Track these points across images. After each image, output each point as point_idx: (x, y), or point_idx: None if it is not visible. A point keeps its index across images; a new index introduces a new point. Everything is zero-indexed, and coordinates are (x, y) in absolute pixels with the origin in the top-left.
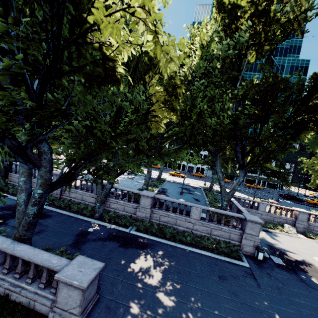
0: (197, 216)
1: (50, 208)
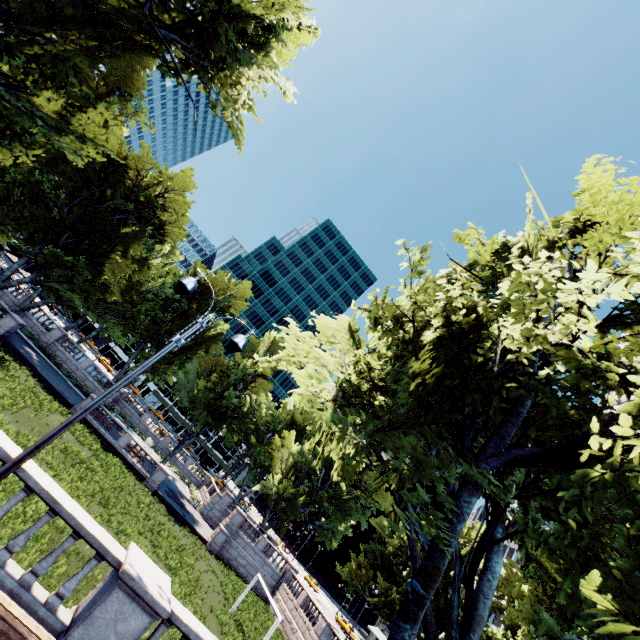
0: (85, 366)
1: None
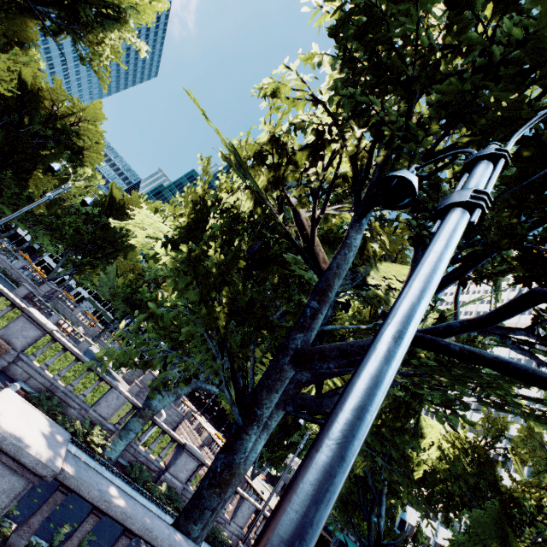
0: (19, 266)
1: None
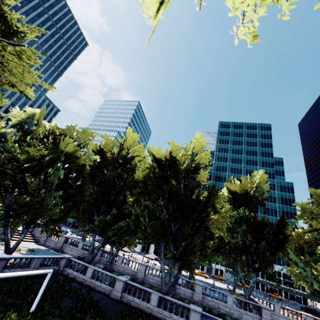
0: (231, 302)
1: None
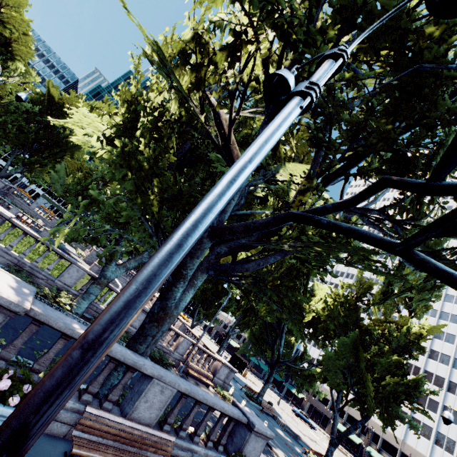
0: None
1: None
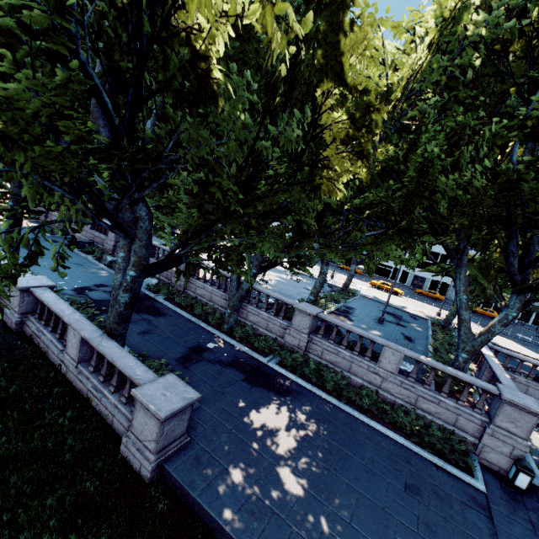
0: (391, 366)
1: (168, 305)
